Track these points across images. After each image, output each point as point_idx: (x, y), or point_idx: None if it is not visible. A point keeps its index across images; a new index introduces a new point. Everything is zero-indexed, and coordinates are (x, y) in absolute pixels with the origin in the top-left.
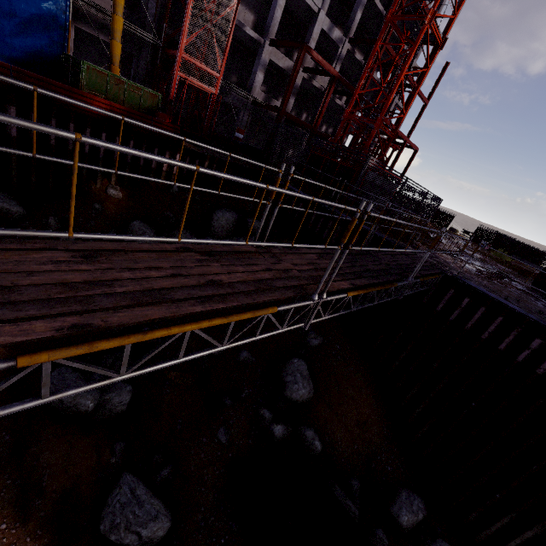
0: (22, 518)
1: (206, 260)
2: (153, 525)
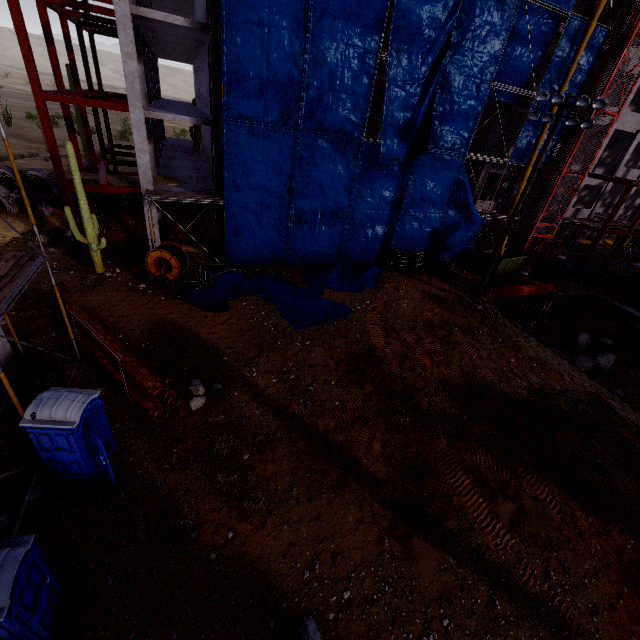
0: None
1: None
2: None
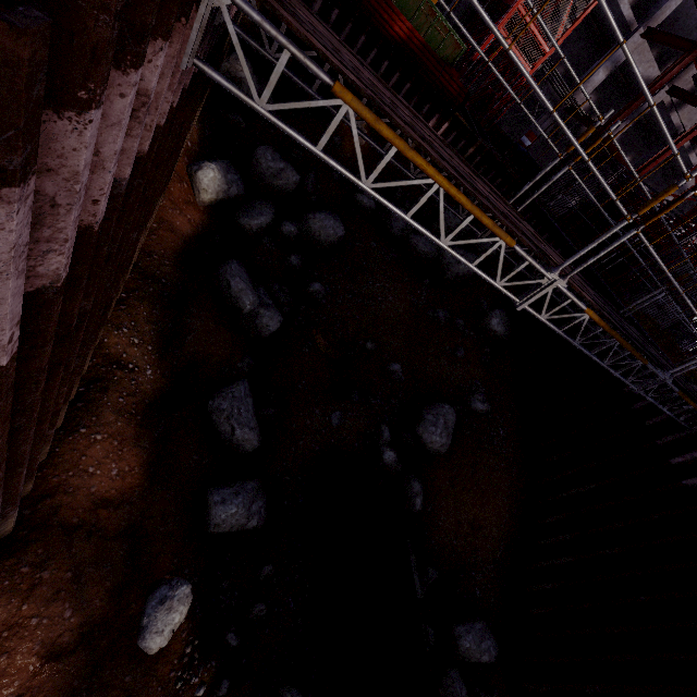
0: (162, 353)
1: (466, 166)
2: (247, 432)
